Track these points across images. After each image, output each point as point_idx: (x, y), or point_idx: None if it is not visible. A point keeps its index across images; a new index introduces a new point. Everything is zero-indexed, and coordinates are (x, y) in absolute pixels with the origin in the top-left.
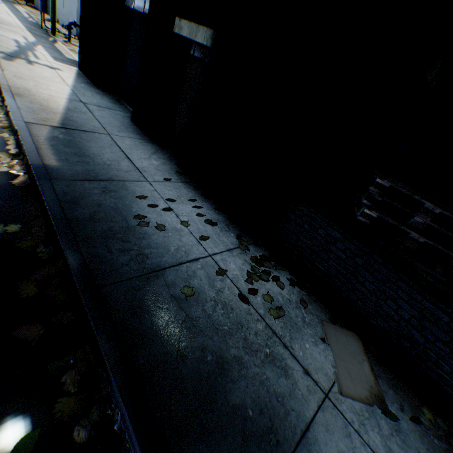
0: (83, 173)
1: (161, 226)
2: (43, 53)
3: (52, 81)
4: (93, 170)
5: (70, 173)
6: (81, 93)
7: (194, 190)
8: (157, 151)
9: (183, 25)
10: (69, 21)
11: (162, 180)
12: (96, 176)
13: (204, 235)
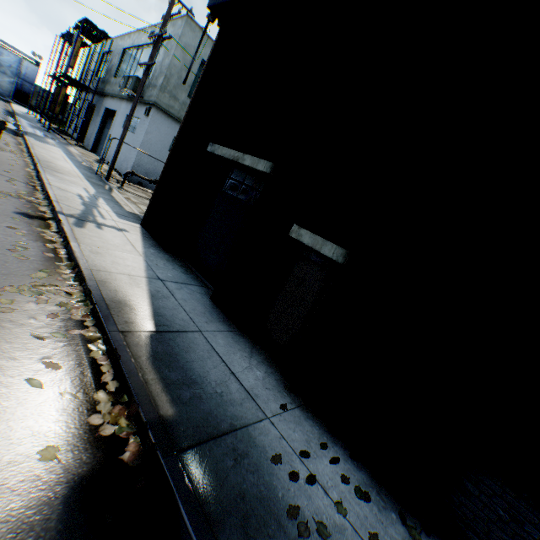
0: (203, 422)
1: (322, 525)
2: (106, 208)
3: (125, 251)
4: (210, 413)
5: (190, 427)
6: (154, 264)
7: (314, 419)
8: (252, 350)
9: (304, 233)
10: (122, 165)
11: (279, 409)
12: (217, 425)
13: (369, 529)
